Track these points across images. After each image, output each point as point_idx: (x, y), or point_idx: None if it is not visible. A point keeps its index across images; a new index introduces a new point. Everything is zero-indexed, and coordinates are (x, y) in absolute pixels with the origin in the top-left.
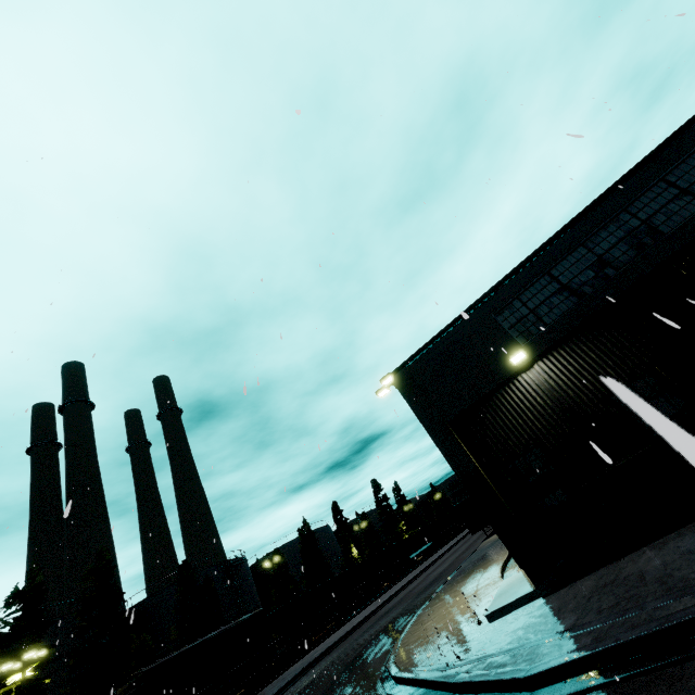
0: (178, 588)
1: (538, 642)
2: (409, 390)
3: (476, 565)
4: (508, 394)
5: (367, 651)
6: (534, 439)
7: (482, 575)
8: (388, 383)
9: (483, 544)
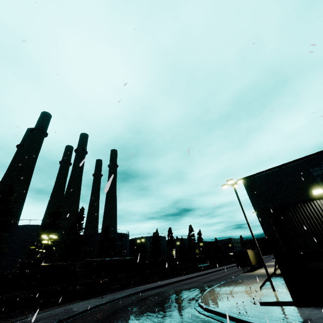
0: (102, 235)
1: (299, 322)
2: (249, 188)
3: (241, 281)
4: (305, 207)
5: (181, 294)
6: (314, 233)
7: (247, 286)
8: (229, 183)
9: (243, 274)
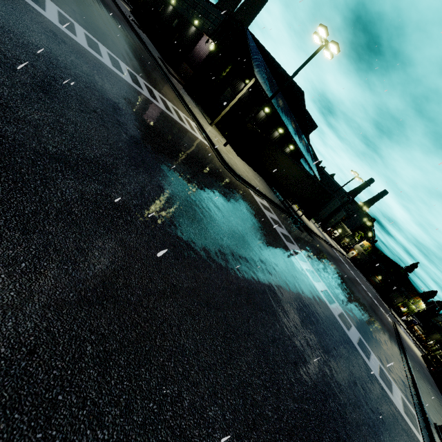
0: None
1: None
2: None
3: None
4: None
5: None
6: None
7: None
8: None
9: None
